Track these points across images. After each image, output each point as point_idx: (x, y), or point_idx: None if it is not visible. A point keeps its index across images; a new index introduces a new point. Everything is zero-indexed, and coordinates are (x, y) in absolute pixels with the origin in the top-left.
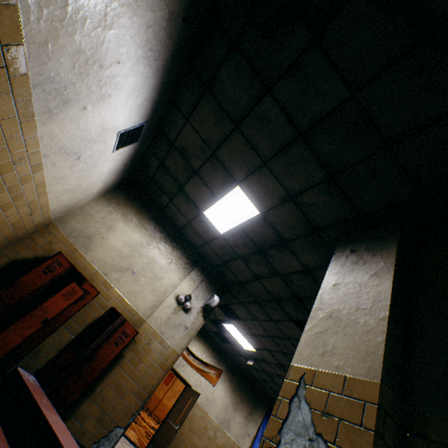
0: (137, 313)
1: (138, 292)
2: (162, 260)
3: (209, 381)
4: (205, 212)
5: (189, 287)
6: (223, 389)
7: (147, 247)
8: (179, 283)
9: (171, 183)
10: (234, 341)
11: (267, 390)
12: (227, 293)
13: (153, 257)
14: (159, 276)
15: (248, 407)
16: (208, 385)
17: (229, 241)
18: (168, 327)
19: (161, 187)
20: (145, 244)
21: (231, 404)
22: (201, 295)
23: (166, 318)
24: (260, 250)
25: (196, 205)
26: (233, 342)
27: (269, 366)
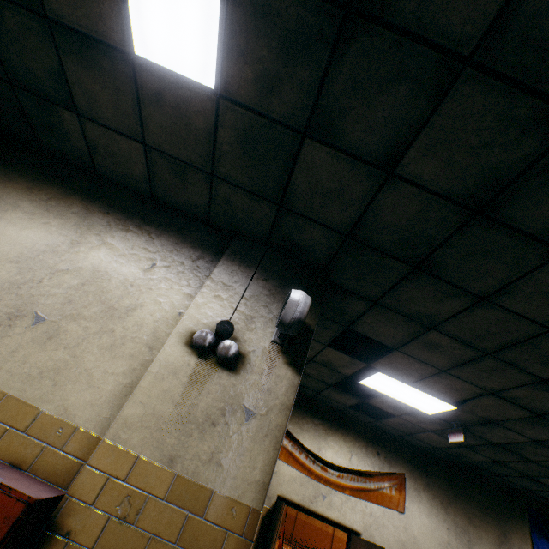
0: (69, 428)
1: (62, 367)
2: (124, 267)
3: (388, 506)
4: (135, 44)
5: (218, 305)
6: (423, 511)
7: (71, 251)
8: (190, 306)
9: (27, 36)
10: (400, 409)
11: (509, 479)
12: (332, 298)
13: (96, 269)
14: (124, 307)
15: (489, 529)
16: (390, 515)
17: (246, 91)
18: (186, 433)
19: (36, 89)
20: (64, 247)
21: (454, 538)
22: (262, 313)
23: (171, 410)
24: (345, 3)
25: (107, 46)
26: (398, 411)
27: (504, 430)
